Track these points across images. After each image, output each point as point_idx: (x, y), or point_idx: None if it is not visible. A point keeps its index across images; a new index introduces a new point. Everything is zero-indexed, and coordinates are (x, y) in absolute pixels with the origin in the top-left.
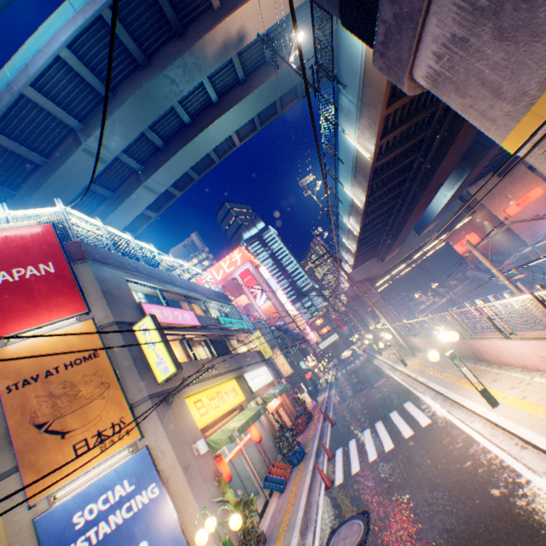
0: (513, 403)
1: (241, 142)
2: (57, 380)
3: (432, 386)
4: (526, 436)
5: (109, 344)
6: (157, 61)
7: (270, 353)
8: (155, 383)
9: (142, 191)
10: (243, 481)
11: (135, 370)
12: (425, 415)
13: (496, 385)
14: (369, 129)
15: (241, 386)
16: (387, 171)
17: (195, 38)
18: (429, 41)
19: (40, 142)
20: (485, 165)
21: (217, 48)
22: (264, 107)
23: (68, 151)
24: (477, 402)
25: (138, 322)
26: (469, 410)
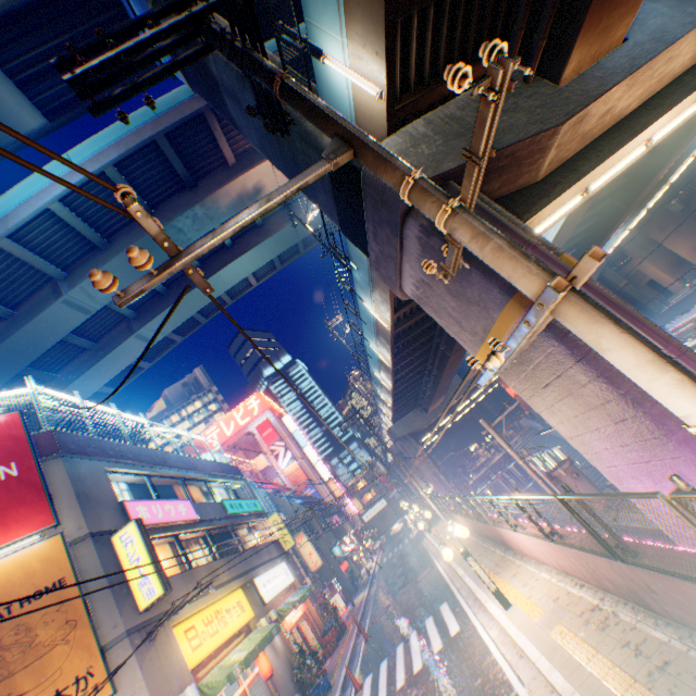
0: (521, 604)
1: (258, 282)
2: (9, 623)
3: (467, 580)
4: (521, 643)
5: (80, 564)
6: (163, 211)
7: (292, 542)
8: (136, 612)
9: (134, 341)
10: None
11: (111, 597)
12: (456, 620)
13: (515, 580)
14: (383, 304)
15: (250, 596)
16: (411, 332)
17: (208, 191)
18: (408, 275)
19: (8, 292)
20: None
21: (231, 199)
22: (285, 250)
23: (44, 302)
24: (496, 602)
25: (119, 529)
26: (491, 613)
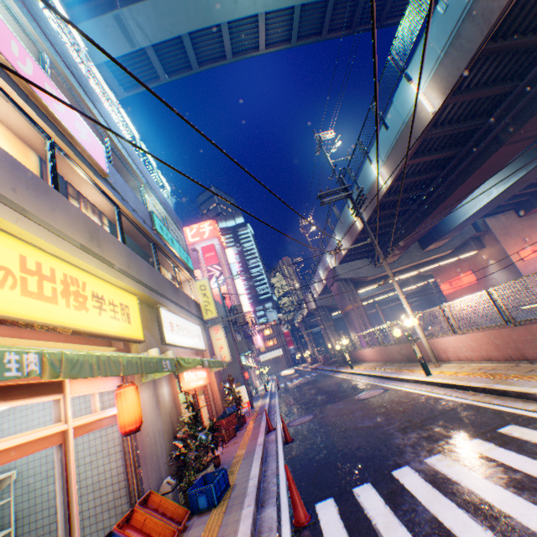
0: None
1: (266, 49)
2: None
3: None
4: None
5: None
6: None
7: (213, 314)
8: None
9: (111, 24)
10: (57, 524)
11: None
12: None
13: None
14: None
15: (146, 319)
16: (511, 41)
17: None
18: None
19: None
20: (518, 193)
21: None
22: None
23: None
24: None
25: None
26: None
